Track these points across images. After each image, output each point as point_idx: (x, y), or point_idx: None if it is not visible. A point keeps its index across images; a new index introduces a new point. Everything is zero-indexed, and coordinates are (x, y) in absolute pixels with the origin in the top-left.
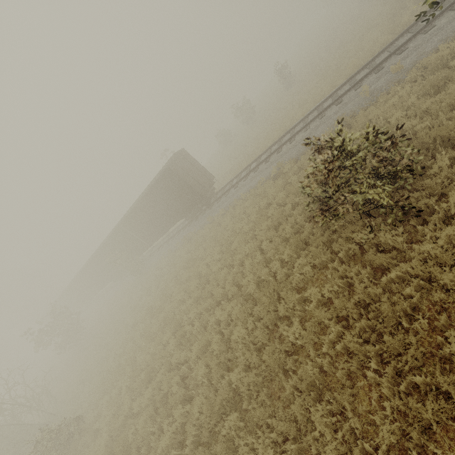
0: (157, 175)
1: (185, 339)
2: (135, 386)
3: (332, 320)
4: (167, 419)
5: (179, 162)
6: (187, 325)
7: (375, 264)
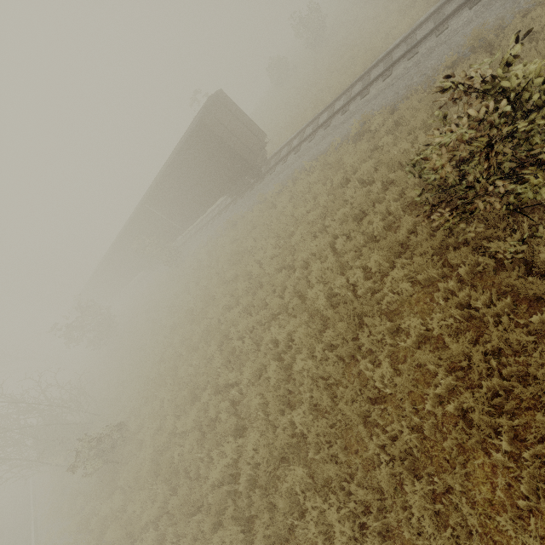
0: (186, 132)
1: (234, 356)
2: (178, 402)
3: (439, 364)
4: (216, 448)
5: (216, 112)
6: (235, 341)
7: (518, 292)
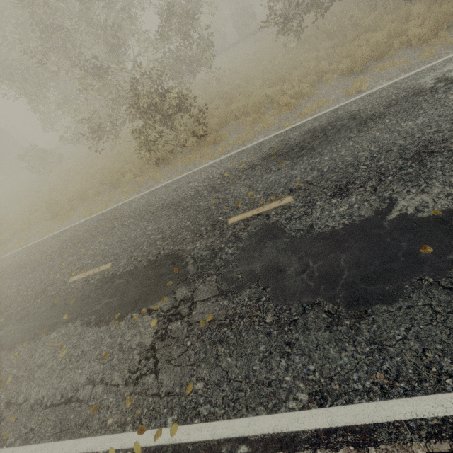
0: None
1: None
2: None
3: None
4: None
5: None
6: None
7: None
